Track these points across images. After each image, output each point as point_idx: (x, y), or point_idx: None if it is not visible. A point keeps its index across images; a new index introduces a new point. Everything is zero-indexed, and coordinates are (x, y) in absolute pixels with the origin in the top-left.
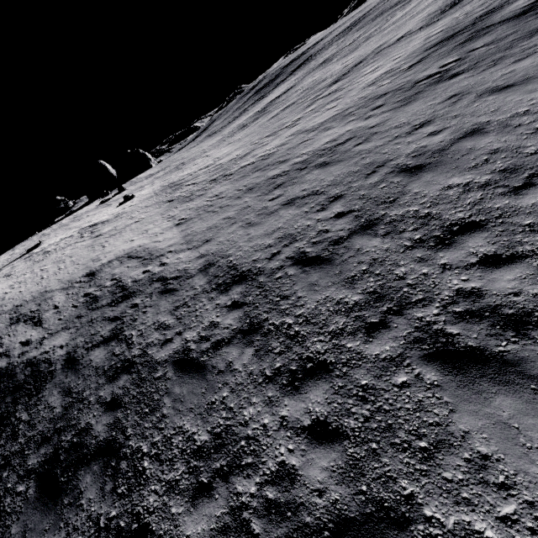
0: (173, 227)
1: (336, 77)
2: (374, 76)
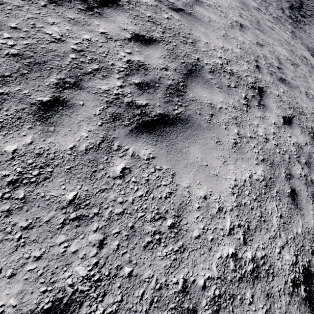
0: None
1: None
2: (275, 5)
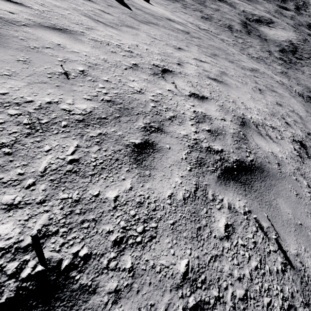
0: (275, 75)
1: (225, 25)
2: (258, 48)
